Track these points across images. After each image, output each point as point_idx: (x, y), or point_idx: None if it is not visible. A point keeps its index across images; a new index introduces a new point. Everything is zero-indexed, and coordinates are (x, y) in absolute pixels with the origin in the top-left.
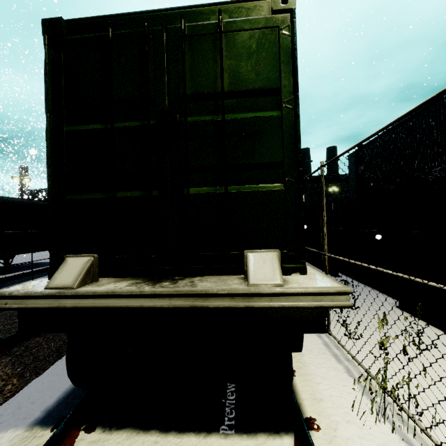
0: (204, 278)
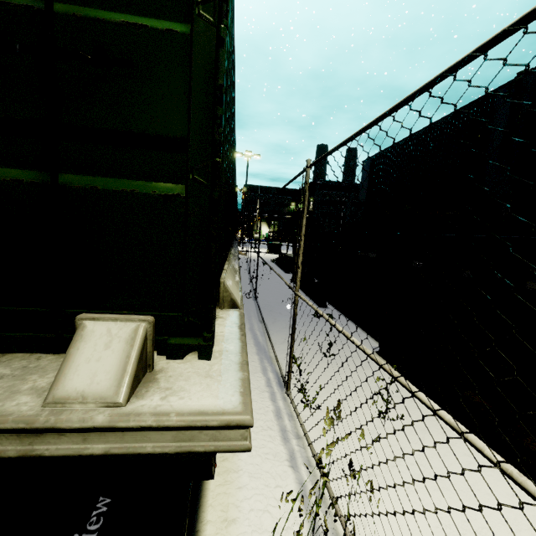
0: None
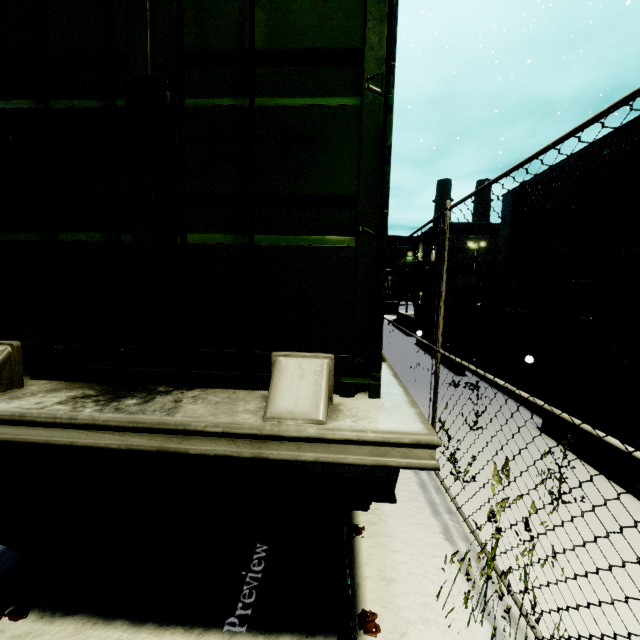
0: (205, 393)
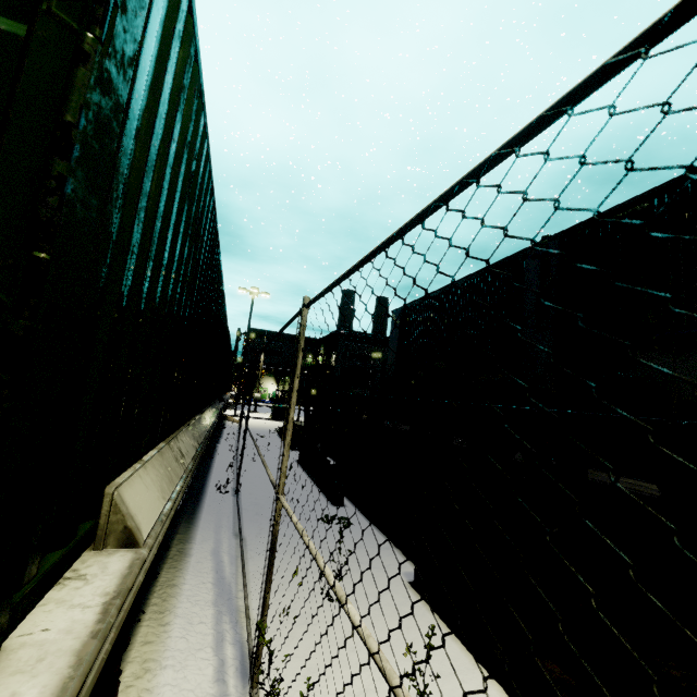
0: None
